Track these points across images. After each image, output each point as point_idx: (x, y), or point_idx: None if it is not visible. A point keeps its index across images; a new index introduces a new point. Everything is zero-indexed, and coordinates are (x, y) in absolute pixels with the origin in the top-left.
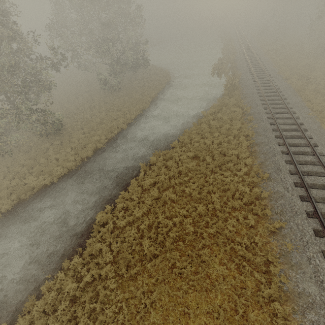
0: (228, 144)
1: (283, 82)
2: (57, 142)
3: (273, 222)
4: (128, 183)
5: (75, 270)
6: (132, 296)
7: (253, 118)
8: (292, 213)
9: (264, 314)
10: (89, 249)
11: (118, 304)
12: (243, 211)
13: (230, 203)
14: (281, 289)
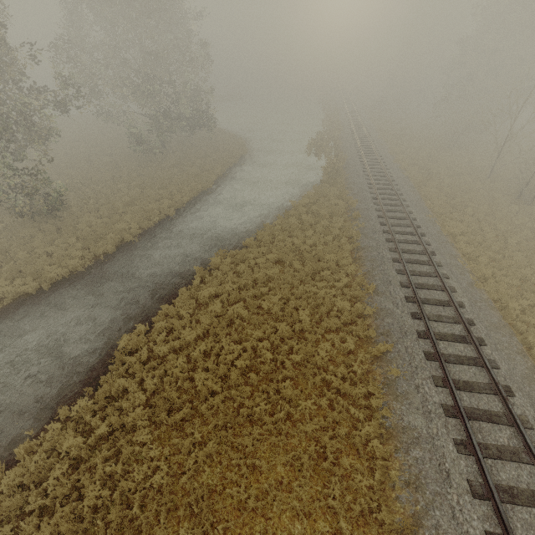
0: (325, 247)
1: (399, 173)
2: (50, 227)
3: (378, 345)
4: (174, 294)
5: (79, 420)
6: (176, 452)
7: (359, 215)
8: (401, 334)
9: (361, 460)
10: (107, 386)
11: (153, 464)
12: (341, 333)
13: (324, 323)
14: (383, 426)
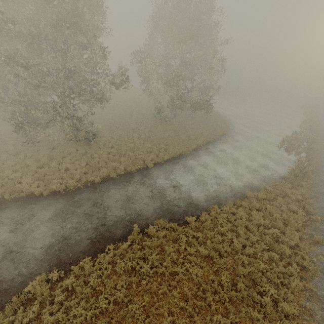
0: (266, 266)
1: None
2: (81, 151)
3: None
4: (106, 245)
5: None
6: None
7: (322, 241)
8: None
9: None
10: None
11: None
12: None
13: None
14: None
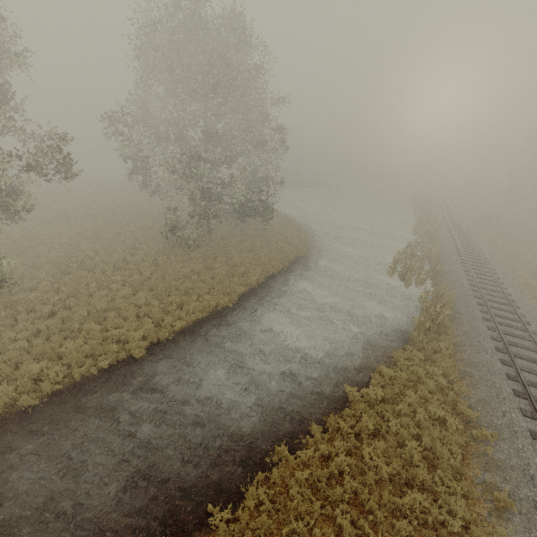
0: None
1: None
2: None
3: None
4: None
5: None
6: None
7: (512, 504)
8: None
9: None
10: None
11: None
12: None
13: None
14: None
